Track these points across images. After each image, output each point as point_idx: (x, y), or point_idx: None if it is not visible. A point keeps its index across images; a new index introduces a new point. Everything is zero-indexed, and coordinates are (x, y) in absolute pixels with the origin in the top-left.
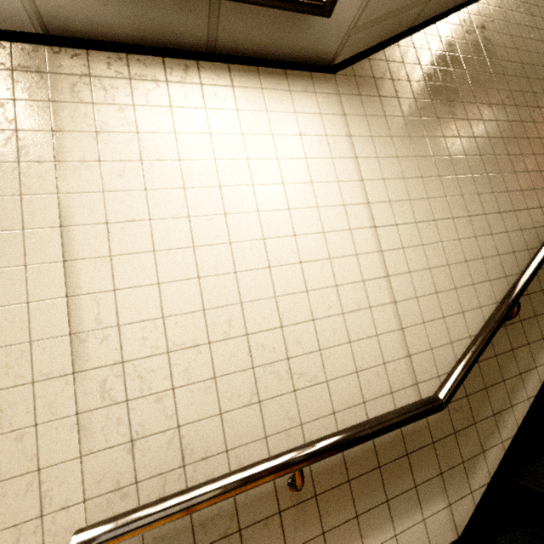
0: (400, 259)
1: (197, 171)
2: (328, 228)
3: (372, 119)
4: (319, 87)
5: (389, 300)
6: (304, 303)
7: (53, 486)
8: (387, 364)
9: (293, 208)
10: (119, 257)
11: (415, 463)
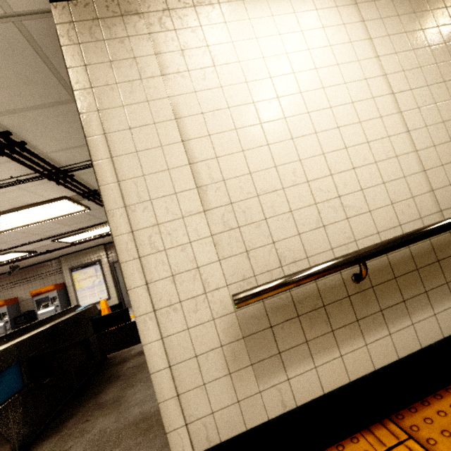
0: (417, 117)
1: (252, 68)
2: (355, 99)
3: (380, 3)
4: None
5: (411, 150)
6: (345, 157)
7: (208, 277)
8: (415, 197)
9: (326, 87)
10: (214, 135)
11: (445, 267)
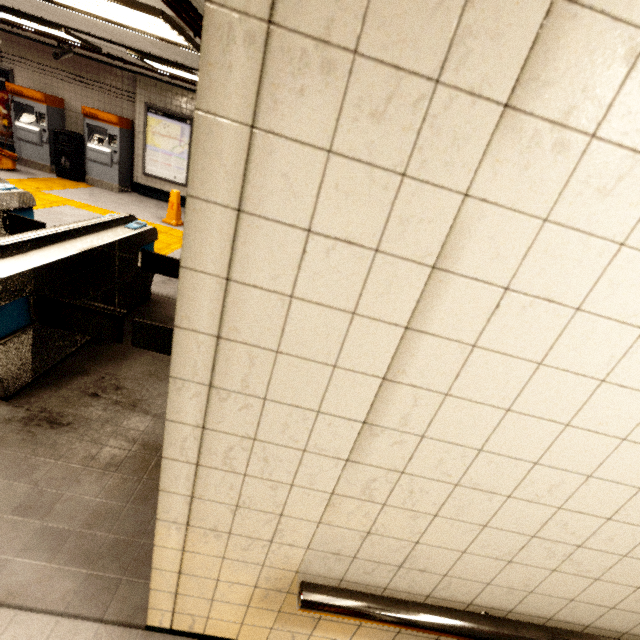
0: None
1: None
2: None
3: None
4: None
5: None
6: None
7: (288, 530)
8: None
9: None
10: (485, 352)
11: None
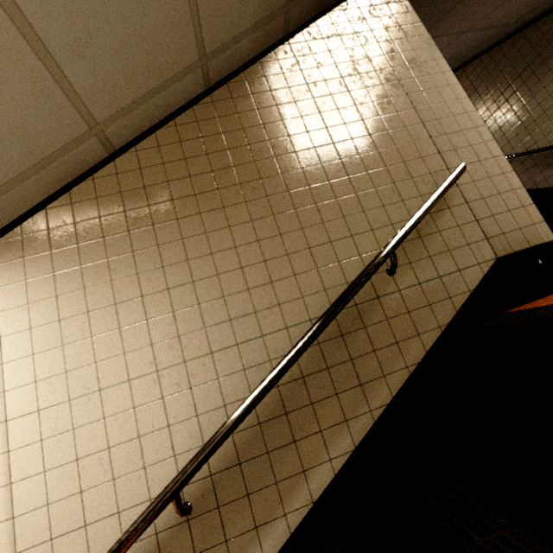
0: (35, 456)
1: None
2: None
3: (35, 282)
4: None
5: (5, 516)
6: None
7: None
8: None
9: None
10: None
11: None
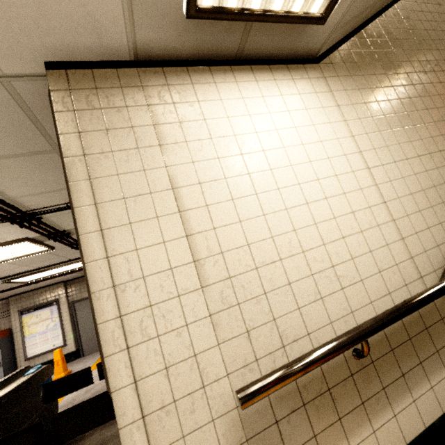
0: (390, 189)
1: (247, 141)
2: (338, 172)
3: (350, 92)
4: (310, 74)
5: (389, 219)
6: (335, 227)
7: (206, 366)
8: (398, 265)
9: (313, 161)
10: (212, 205)
11: (433, 334)
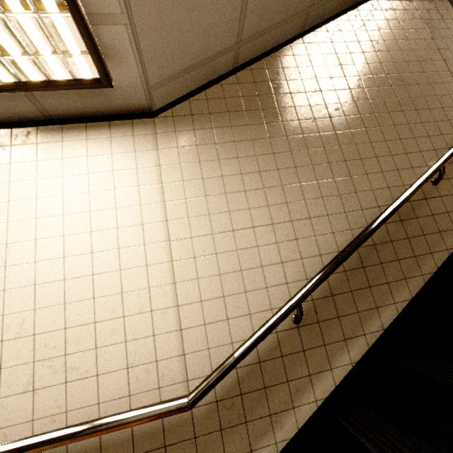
0: (190, 267)
1: (20, 208)
2: (124, 244)
3: (184, 149)
4: (137, 130)
5: (172, 304)
6: (89, 309)
7: None
8: (159, 361)
9: (95, 231)
10: None
11: None
